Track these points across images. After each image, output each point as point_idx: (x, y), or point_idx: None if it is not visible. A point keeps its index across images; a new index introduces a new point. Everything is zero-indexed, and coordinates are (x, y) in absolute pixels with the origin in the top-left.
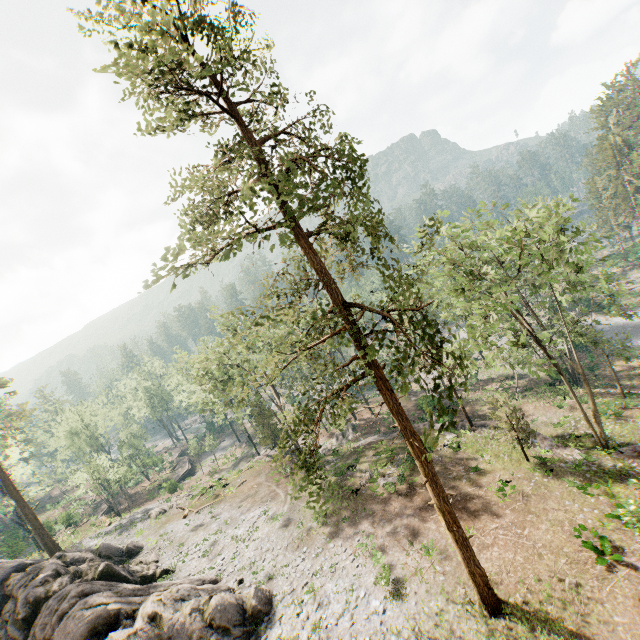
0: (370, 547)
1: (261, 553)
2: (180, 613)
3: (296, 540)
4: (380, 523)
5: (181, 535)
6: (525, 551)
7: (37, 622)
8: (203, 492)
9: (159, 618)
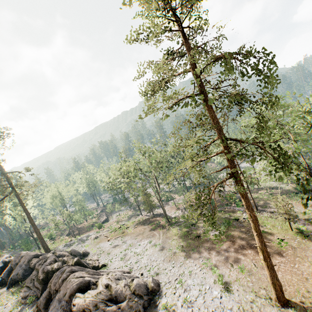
0: (209, 265)
1: (150, 261)
2: (119, 286)
3: (168, 257)
4: (213, 253)
5: (108, 249)
6: (297, 276)
7: (51, 282)
8: (116, 230)
9: (110, 287)
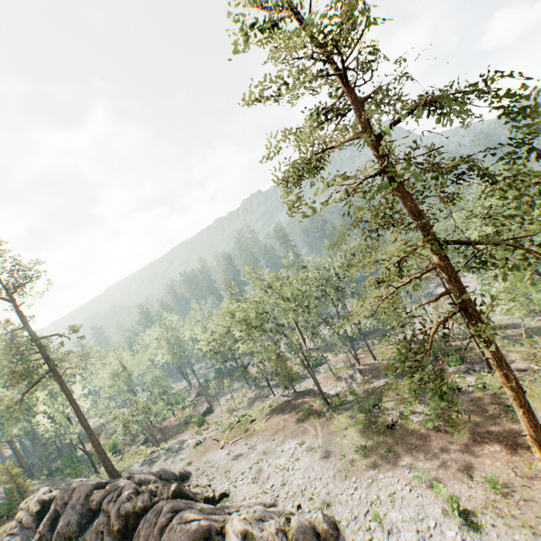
0: (425, 479)
1: (309, 481)
2: (268, 532)
3: (342, 470)
4: (426, 457)
5: (224, 463)
6: None
7: (139, 533)
8: (232, 426)
9: (250, 535)
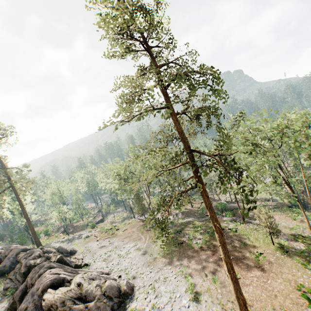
0: (184, 273)
1: (131, 265)
2: (91, 285)
3: (148, 262)
4: (191, 262)
5: (94, 249)
6: (267, 291)
7: (29, 276)
8: (107, 231)
9: (81, 286)
